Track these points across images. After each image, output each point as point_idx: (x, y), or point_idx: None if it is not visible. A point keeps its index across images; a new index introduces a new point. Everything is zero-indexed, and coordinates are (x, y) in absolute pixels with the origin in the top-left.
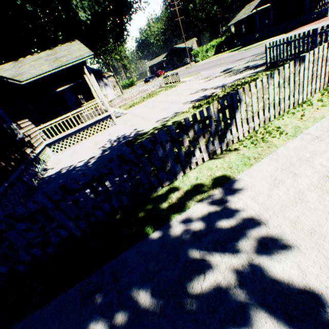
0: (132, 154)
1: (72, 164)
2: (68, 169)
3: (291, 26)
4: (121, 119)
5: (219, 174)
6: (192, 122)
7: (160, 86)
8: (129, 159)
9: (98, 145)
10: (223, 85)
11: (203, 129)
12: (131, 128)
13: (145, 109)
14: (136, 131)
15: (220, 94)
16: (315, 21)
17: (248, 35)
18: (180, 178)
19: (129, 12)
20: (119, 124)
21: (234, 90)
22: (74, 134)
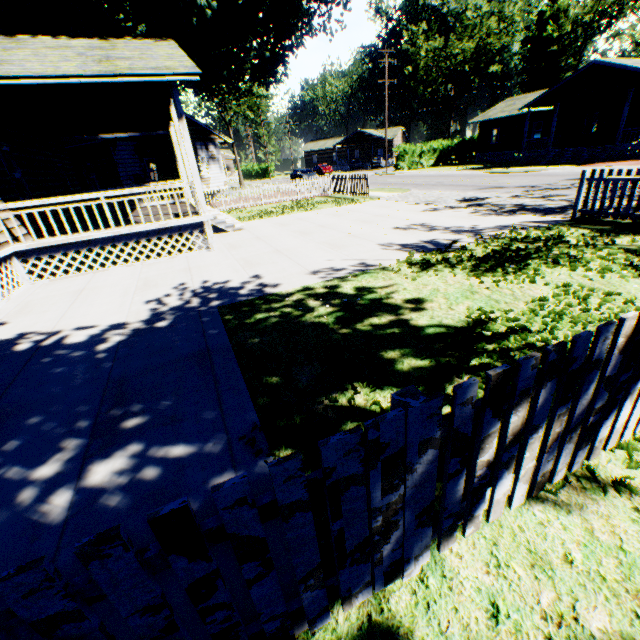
0: (246, 505)
1: (55, 329)
2: (36, 342)
3: (586, 156)
4: (226, 239)
5: (605, 627)
6: (412, 304)
7: (322, 193)
8: (221, 524)
9: (149, 292)
10: (474, 230)
11: (555, 403)
12: (246, 269)
13: (285, 232)
14: (257, 283)
15: (473, 248)
16: (630, 160)
17: (500, 149)
18: (413, 572)
19: (300, 29)
20: (218, 249)
21: (510, 249)
22: (99, 244)
